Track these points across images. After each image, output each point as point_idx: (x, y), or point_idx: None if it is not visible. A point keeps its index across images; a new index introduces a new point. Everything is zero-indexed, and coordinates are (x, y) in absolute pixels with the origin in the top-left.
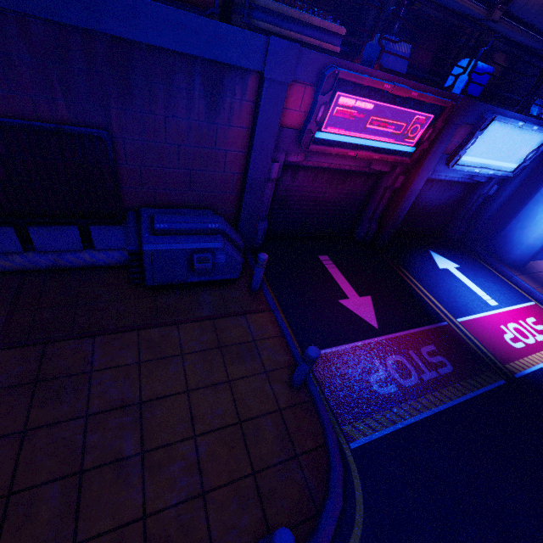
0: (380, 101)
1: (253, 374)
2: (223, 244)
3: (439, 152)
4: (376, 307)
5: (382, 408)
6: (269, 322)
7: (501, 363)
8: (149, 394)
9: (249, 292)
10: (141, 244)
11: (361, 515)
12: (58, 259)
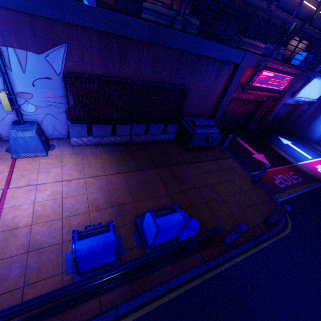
0: (276, 73)
1: (238, 178)
2: (218, 131)
3: (290, 91)
4: (266, 158)
5: (283, 191)
6: (233, 162)
7: (319, 178)
8: (211, 183)
9: (220, 151)
10: (194, 130)
11: (289, 218)
12: (153, 137)
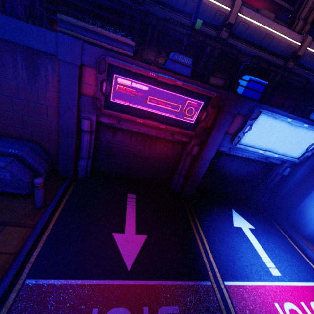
0: (152, 85)
1: None
2: (7, 164)
3: (221, 132)
4: (144, 247)
5: None
6: (19, 238)
7: None
8: None
9: (33, 207)
10: None
11: None
12: None
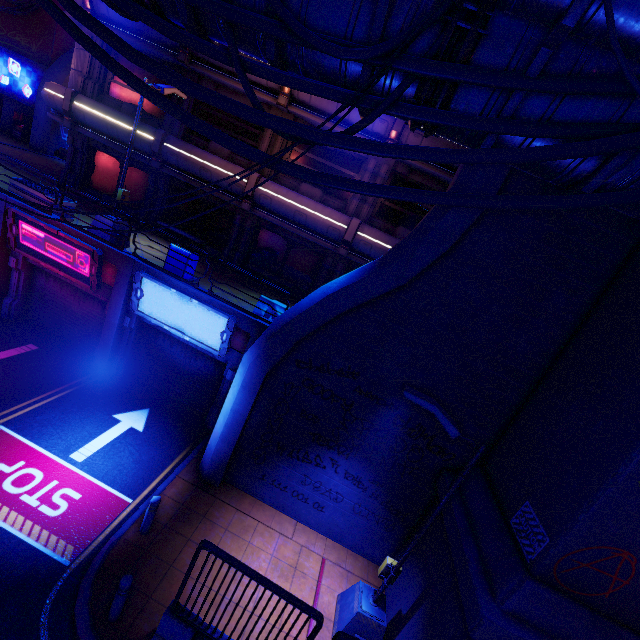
0: (47, 234)
1: None
2: None
3: (122, 293)
4: None
5: None
6: None
7: None
8: None
9: None
10: None
11: None
12: None
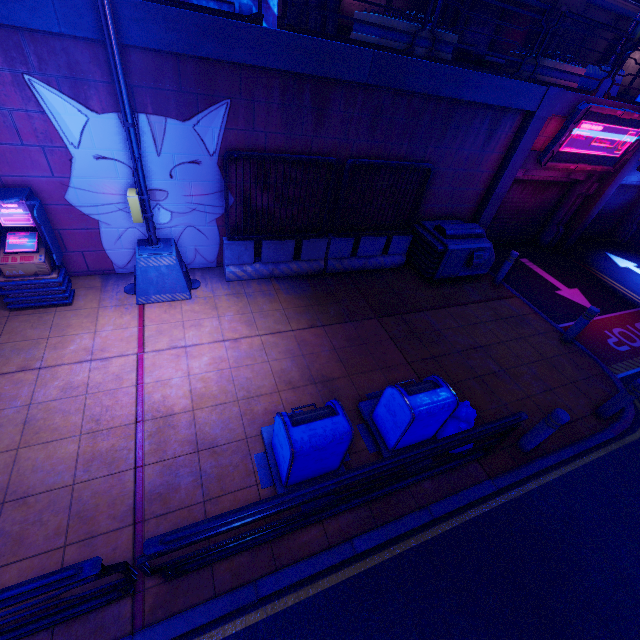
0: (608, 124)
1: (534, 334)
2: (491, 244)
3: (635, 160)
4: (586, 296)
5: (625, 358)
6: (521, 304)
7: None
8: (482, 343)
9: (493, 285)
10: (446, 245)
11: None
12: (366, 262)
